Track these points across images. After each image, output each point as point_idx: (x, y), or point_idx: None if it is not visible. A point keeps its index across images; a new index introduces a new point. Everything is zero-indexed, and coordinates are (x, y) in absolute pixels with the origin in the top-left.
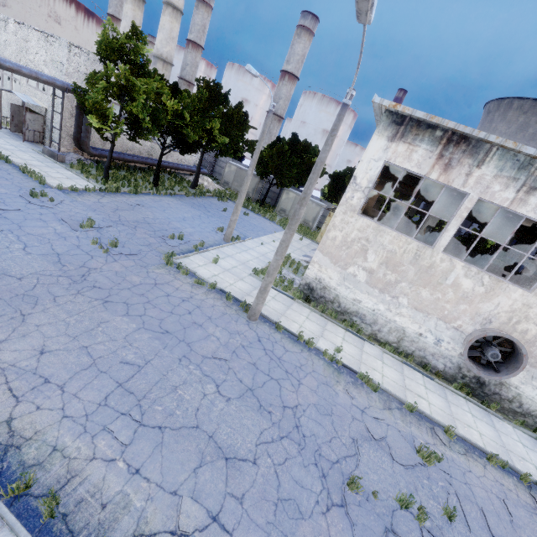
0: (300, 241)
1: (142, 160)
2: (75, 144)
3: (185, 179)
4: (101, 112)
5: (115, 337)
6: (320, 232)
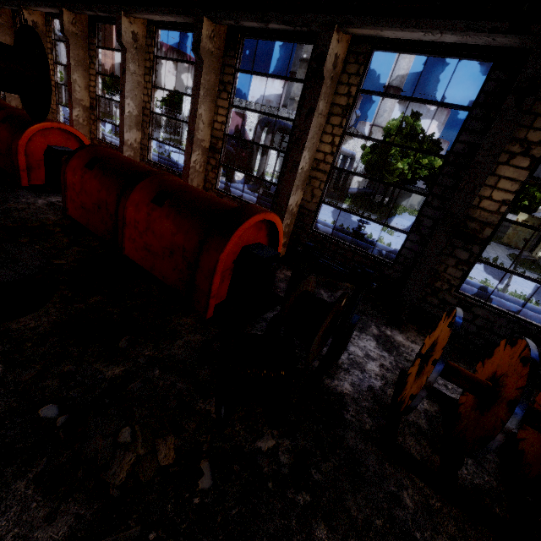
0: (490, 242)
1: (356, 191)
2: (333, 187)
3: (378, 201)
4: (395, 169)
5: (537, 295)
6: (505, 235)
